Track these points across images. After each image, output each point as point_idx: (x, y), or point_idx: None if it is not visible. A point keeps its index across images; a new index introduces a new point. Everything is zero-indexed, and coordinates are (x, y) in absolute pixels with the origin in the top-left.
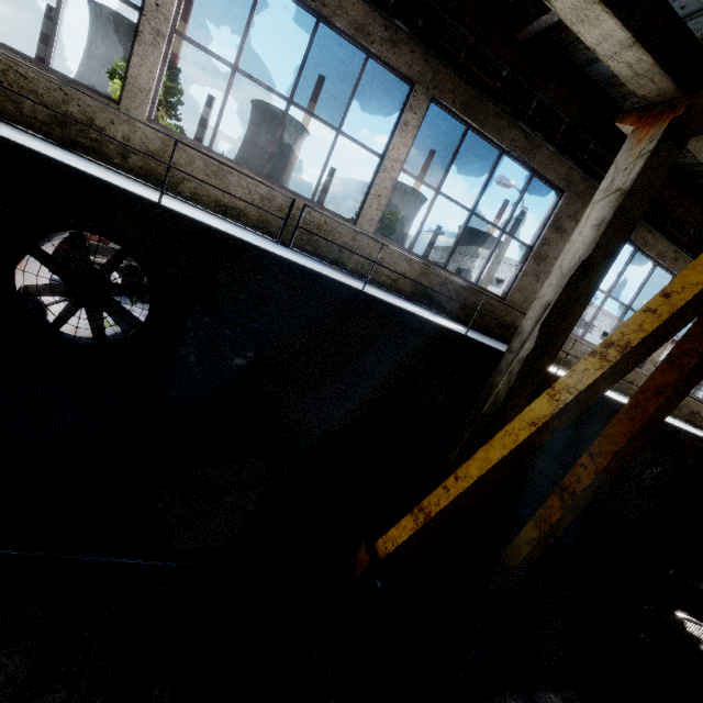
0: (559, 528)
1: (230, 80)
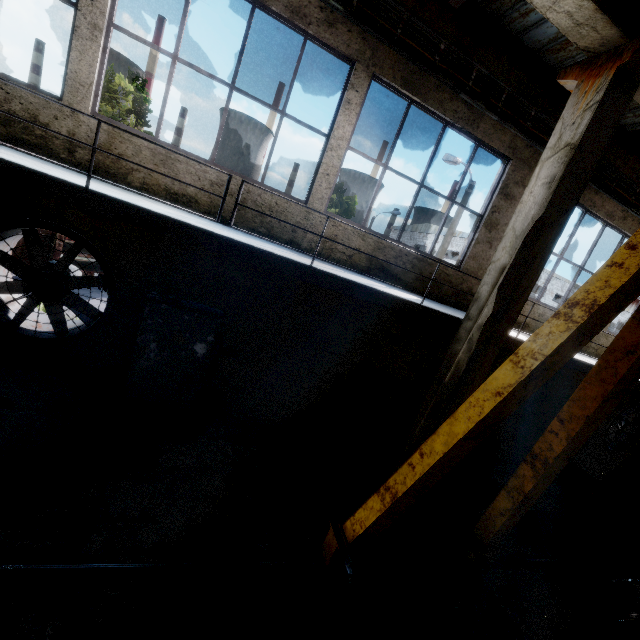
0: (533, 498)
1: (170, 70)
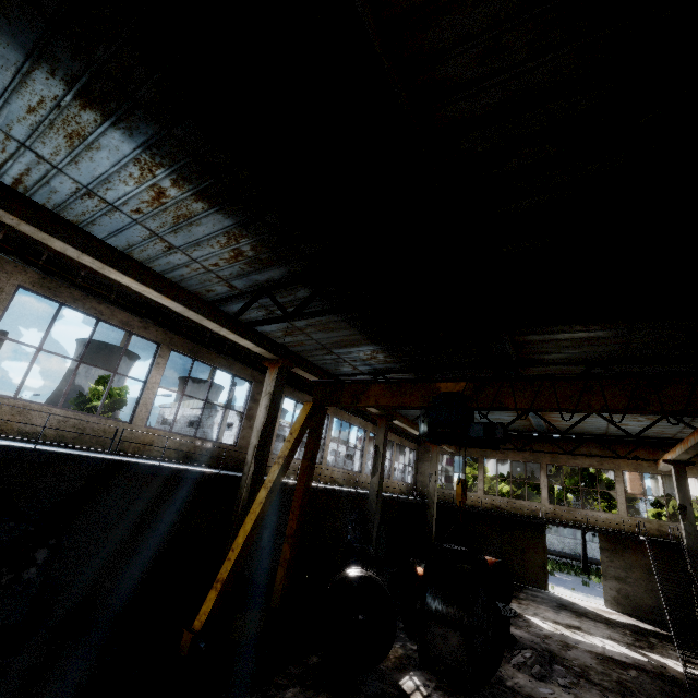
0: (293, 561)
1: (35, 356)
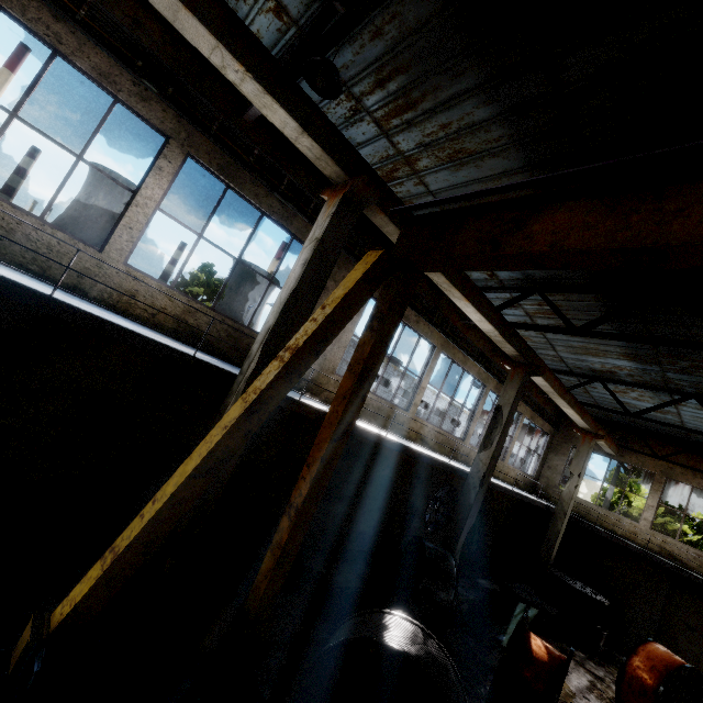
0: (293, 551)
1: None
